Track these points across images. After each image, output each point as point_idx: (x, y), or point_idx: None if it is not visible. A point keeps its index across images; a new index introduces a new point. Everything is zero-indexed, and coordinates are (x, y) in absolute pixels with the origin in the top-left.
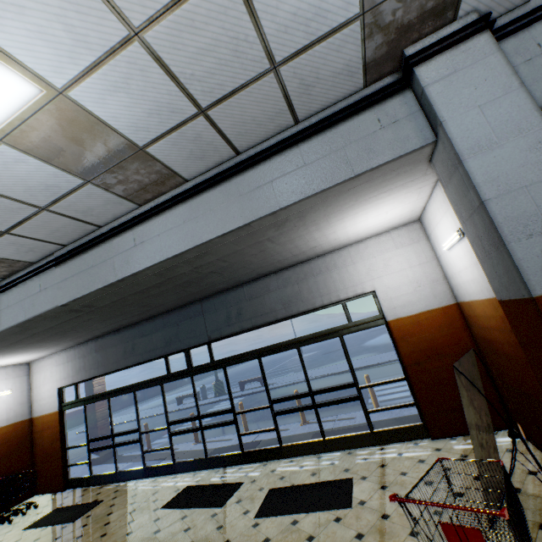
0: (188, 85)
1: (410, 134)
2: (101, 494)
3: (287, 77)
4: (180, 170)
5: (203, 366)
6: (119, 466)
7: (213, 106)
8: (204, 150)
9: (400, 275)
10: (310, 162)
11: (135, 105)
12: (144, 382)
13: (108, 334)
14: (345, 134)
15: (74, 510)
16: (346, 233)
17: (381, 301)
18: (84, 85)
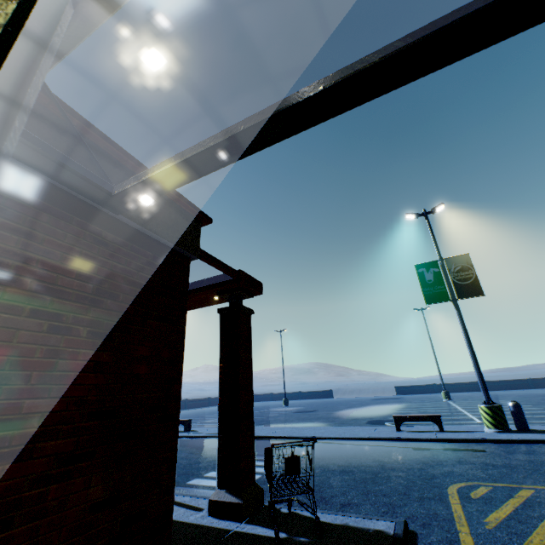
0: None
1: None
2: None
3: None
4: None
5: None
6: None
7: None
8: None
9: None
10: None
11: None
12: None
13: None
14: None
15: None
16: None
17: None
18: None
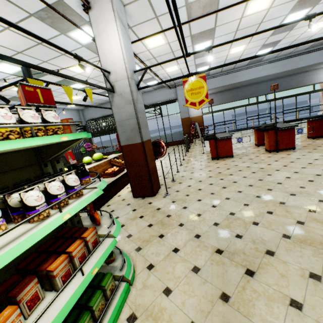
0: None
1: None
2: None
3: None
4: None
5: (263, 101)
6: None
7: None
8: None
9: None
10: None
11: None
12: (239, 106)
13: (226, 91)
14: None
15: None
16: None
17: None
18: None
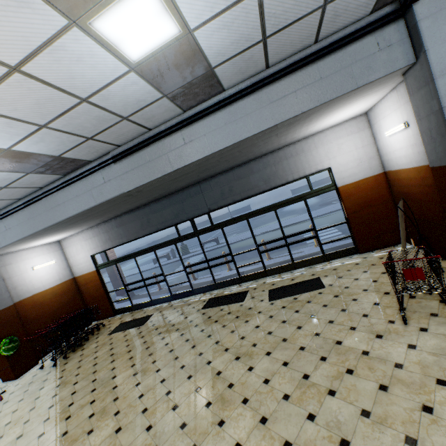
0: (267, 21)
1: (399, 56)
2: (148, 312)
3: (328, 11)
4: (225, 83)
5: (206, 228)
6: (144, 299)
7: (273, 34)
8: (248, 67)
9: (348, 155)
10: (325, 76)
11: (228, 37)
12: (161, 244)
13: (125, 214)
14: (352, 54)
15: (137, 321)
16: (320, 126)
17: (334, 174)
18: (206, 26)
